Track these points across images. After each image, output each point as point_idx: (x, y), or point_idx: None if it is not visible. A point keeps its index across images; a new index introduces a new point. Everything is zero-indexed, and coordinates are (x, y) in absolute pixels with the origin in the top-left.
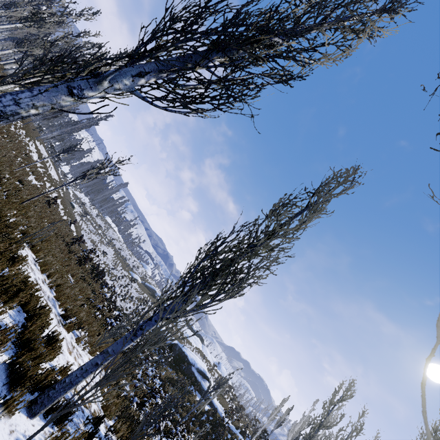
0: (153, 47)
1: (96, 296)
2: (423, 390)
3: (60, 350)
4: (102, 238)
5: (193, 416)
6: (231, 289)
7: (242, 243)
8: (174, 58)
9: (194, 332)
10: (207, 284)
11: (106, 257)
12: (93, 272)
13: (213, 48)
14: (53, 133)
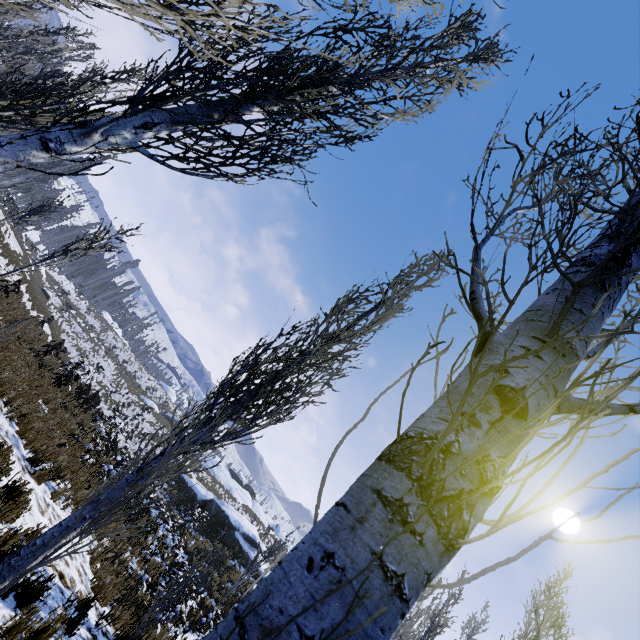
0: (164, 93)
1: (85, 432)
2: (336, 450)
3: (27, 509)
4: (96, 346)
5: (236, 601)
6: (274, 411)
7: (291, 350)
8: (195, 105)
9: (240, 483)
10: (243, 405)
11: (102, 374)
12: (80, 397)
13: (245, 100)
14: (14, 178)
